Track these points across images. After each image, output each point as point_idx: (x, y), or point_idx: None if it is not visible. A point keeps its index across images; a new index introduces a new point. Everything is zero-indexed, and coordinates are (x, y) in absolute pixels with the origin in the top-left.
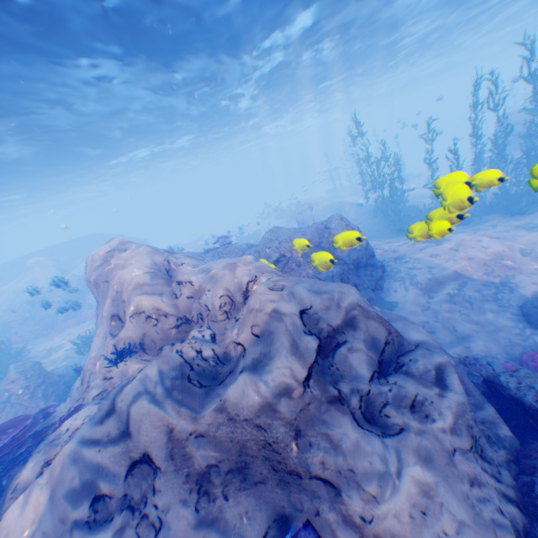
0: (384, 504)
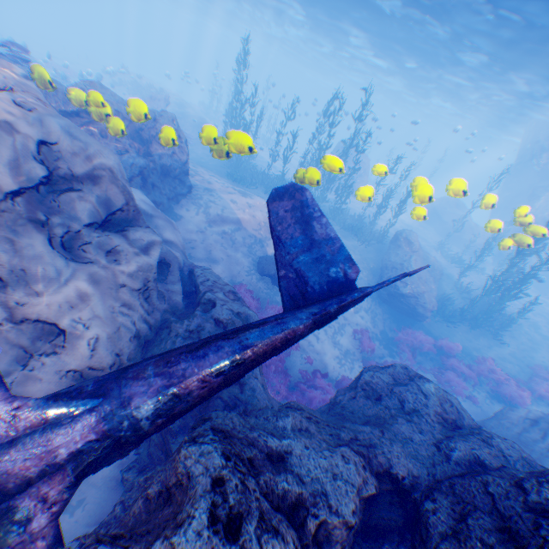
0: (43, 297)
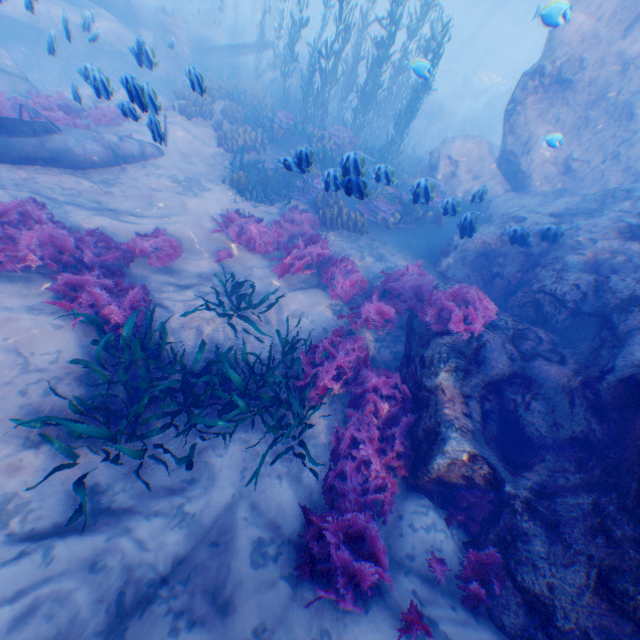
0: None
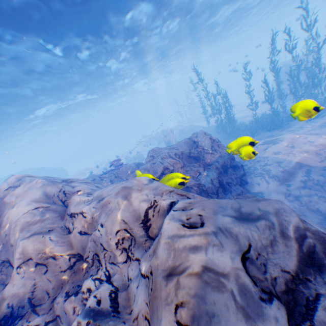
0: None
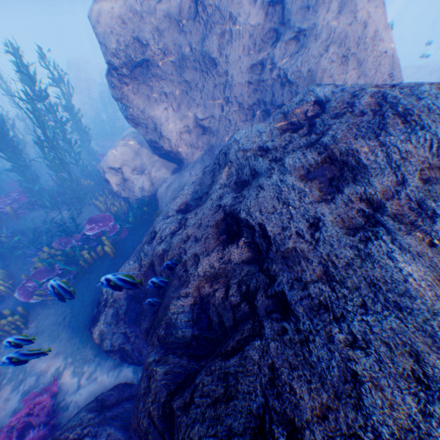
0: None
